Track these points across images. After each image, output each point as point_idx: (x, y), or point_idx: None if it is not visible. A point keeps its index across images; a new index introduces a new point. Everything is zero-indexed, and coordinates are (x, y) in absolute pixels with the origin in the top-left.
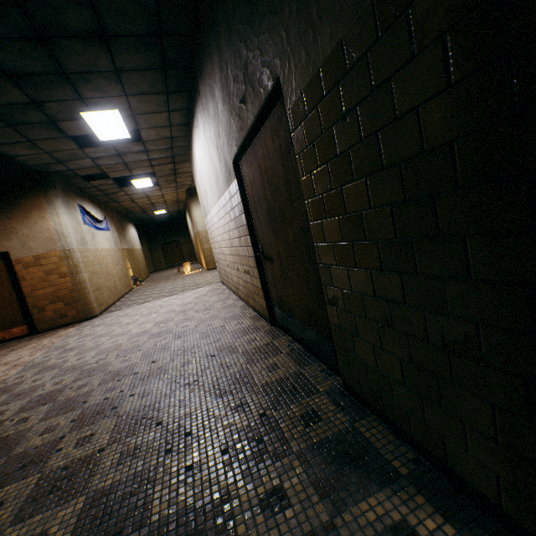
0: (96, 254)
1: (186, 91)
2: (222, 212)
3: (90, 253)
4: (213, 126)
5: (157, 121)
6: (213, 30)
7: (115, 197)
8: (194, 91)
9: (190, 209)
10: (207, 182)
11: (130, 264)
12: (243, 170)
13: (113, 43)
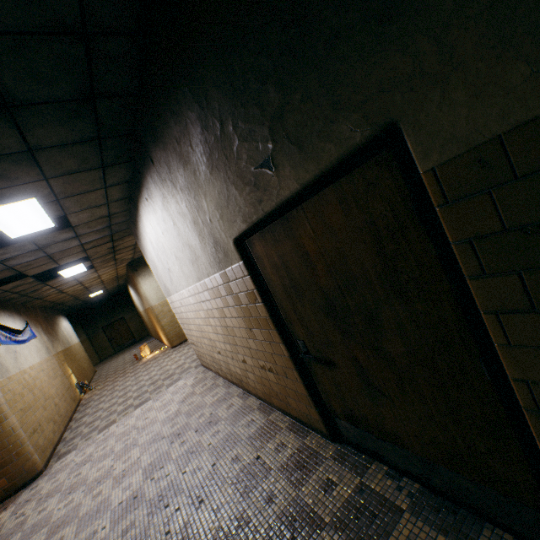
0: (24, 378)
1: (127, 161)
2: (206, 295)
3: (15, 382)
4: (186, 199)
5: (90, 201)
6: (185, 80)
7: (38, 294)
8: (142, 160)
9: (136, 284)
10: (171, 259)
11: (70, 368)
12: (254, 250)
13: (22, 115)
